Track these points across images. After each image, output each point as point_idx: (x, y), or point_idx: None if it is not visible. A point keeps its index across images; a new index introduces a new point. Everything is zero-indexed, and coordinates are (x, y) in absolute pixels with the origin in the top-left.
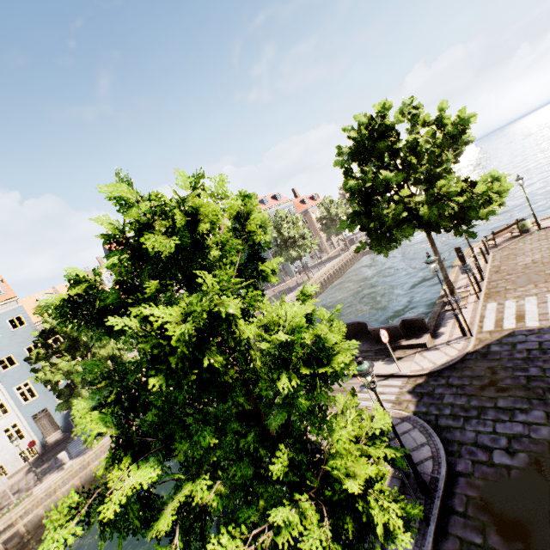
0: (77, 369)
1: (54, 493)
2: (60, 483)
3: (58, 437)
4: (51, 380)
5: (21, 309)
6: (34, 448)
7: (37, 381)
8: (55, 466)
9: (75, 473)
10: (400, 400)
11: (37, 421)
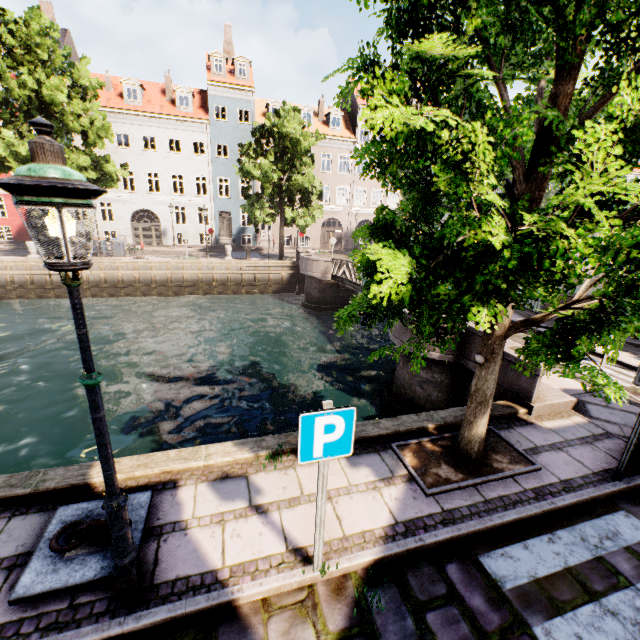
0: (273, 178)
1: (212, 270)
2: (218, 266)
3: (228, 243)
4: (250, 174)
5: (251, 105)
6: (211, 236)
7: (238, 173)
8: (219, 256)
9: (230, 267)
10: (639, 392)
11: (220, 218)
